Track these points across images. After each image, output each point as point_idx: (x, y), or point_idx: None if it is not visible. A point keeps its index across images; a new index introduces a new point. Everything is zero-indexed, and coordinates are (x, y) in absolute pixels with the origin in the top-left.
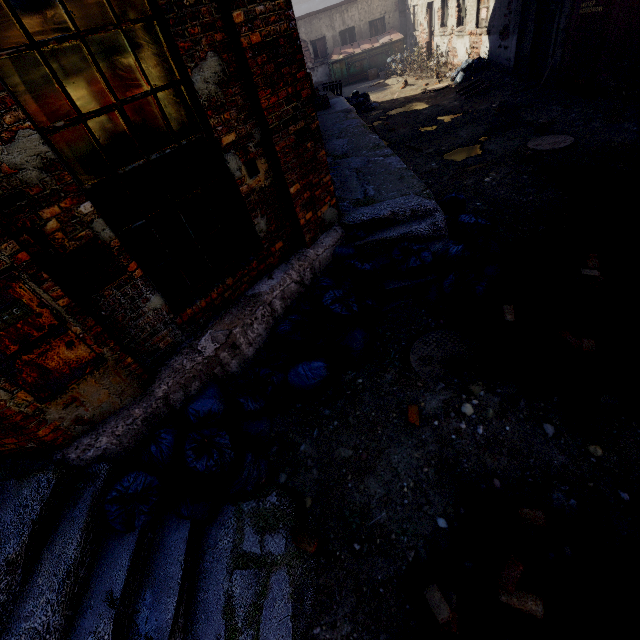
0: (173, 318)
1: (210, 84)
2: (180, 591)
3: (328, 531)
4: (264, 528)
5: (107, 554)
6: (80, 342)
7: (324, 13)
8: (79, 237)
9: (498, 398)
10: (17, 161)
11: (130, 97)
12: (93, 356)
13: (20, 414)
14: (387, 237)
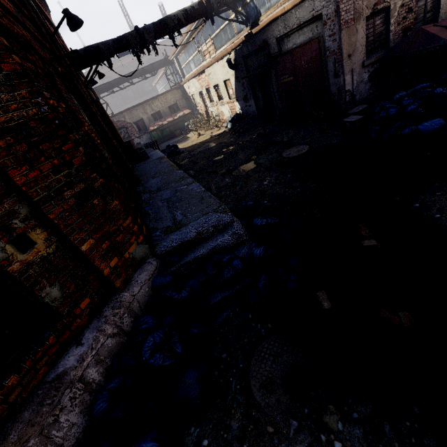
0: None
1: None
2: None
3: None
4: None
5: None
6: None
7: (138, 106)
8: None
9: (359, 428)
10: None
11: None
12: None
13: None
14: (198, 255)
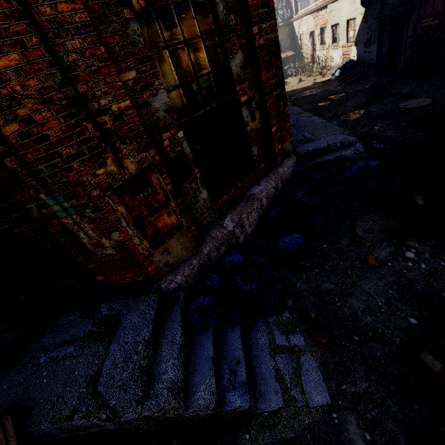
0: (212, 205)
1: (238, 67)
2: (246, 365)
3: (332, 331)
4: (286, 331)
5: (196, 342)
6: (173, 213)
7: None
8: (176, 151)
9: (429, 247)
10: (157, 106)
11: (201, 74)
12: (177, 223)
13: (142, 255)
14: (326, 159)
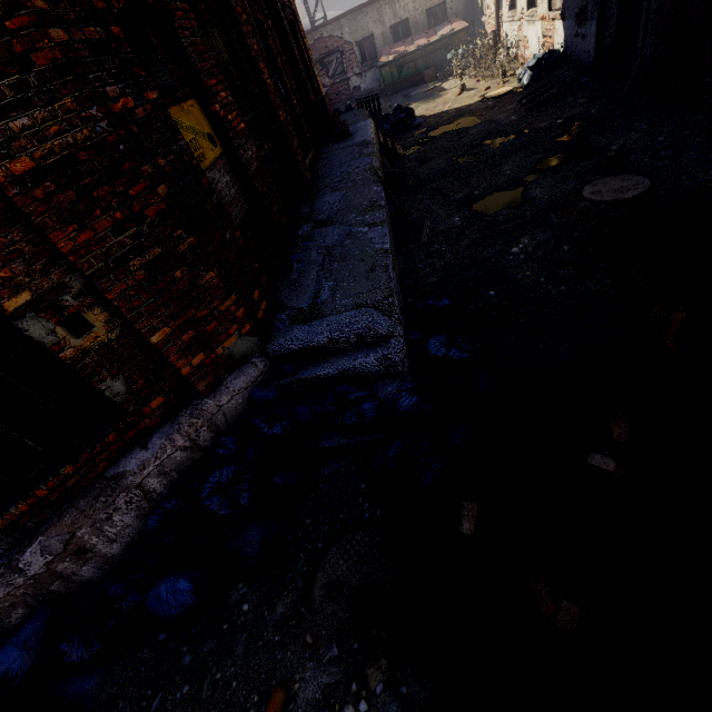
0: None
1: None
2: None
3: None
4: None
5: None
6: None
7: (370, 6)
8: None
9: (398, 706)
10: None
11: None
12: None
13: None
14: (321, 375)
